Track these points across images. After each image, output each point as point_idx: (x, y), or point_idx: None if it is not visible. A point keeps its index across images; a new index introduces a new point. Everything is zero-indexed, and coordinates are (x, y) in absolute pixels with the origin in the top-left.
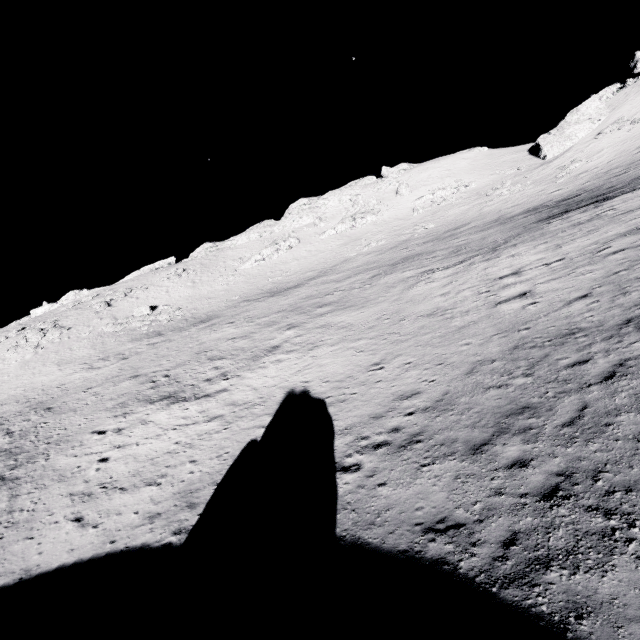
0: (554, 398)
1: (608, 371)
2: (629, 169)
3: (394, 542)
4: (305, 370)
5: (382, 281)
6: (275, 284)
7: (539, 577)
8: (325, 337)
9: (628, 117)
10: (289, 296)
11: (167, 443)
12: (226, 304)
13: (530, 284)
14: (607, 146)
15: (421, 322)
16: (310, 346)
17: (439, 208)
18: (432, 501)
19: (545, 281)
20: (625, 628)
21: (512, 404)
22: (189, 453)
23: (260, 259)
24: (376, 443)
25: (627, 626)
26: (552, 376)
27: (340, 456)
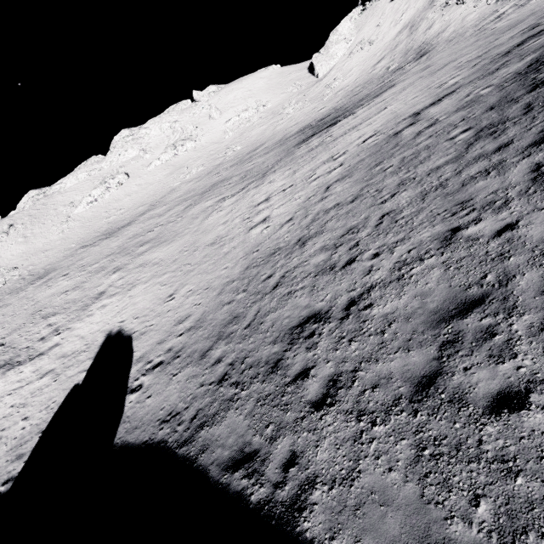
0: (249, 307)
1: (277, 282)
2: (363, 88)
3: (143, 437)
4: (123, 311)
5: (190, 213)
6: (110, 224)
7: (197, 435)
8: (141, 276)
9: (367, 38)
10: (119, 237)
11: (3, 409)
12: (64, 254)
13: (271, 210)
14: (355, 65)
15: (206, 251)
16: (129, 287)
17: (245, 129)
18: (170, 401)
19: (278, 206)
20: (215, 452)
21: (230, 316)
22: (22, 412)
23: (92, 200)
24: (155, 364)
25: (217, 450)
26: (254, 290)
27: (132, 381)
